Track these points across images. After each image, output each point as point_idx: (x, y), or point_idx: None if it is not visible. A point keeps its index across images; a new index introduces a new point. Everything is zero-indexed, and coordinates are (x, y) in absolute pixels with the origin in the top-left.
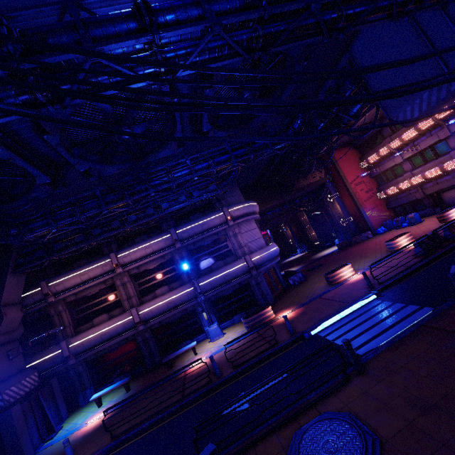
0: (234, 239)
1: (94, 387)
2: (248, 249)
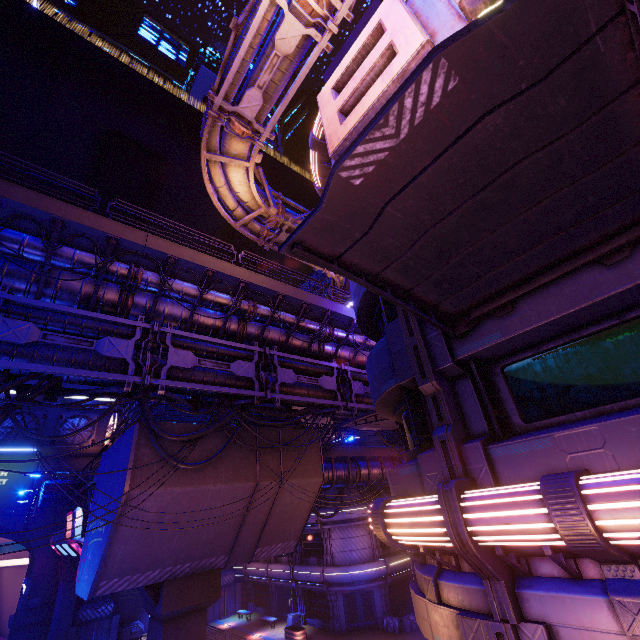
0: (325, 543)
1: (255, 603)
2: (331, 559)
